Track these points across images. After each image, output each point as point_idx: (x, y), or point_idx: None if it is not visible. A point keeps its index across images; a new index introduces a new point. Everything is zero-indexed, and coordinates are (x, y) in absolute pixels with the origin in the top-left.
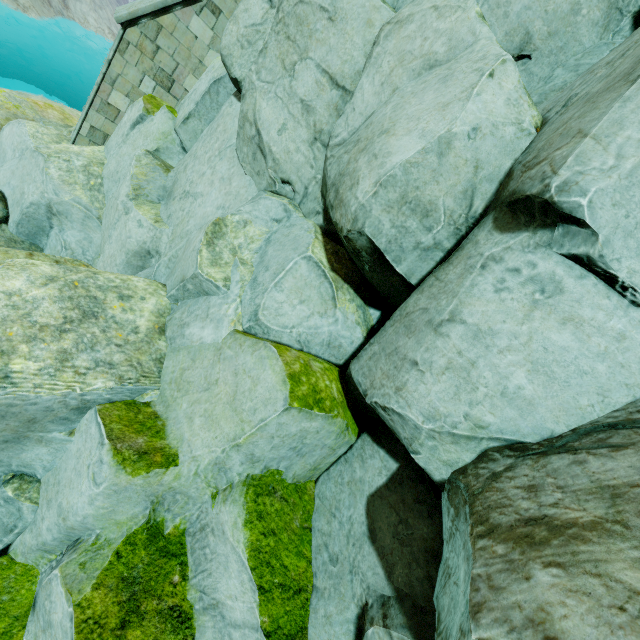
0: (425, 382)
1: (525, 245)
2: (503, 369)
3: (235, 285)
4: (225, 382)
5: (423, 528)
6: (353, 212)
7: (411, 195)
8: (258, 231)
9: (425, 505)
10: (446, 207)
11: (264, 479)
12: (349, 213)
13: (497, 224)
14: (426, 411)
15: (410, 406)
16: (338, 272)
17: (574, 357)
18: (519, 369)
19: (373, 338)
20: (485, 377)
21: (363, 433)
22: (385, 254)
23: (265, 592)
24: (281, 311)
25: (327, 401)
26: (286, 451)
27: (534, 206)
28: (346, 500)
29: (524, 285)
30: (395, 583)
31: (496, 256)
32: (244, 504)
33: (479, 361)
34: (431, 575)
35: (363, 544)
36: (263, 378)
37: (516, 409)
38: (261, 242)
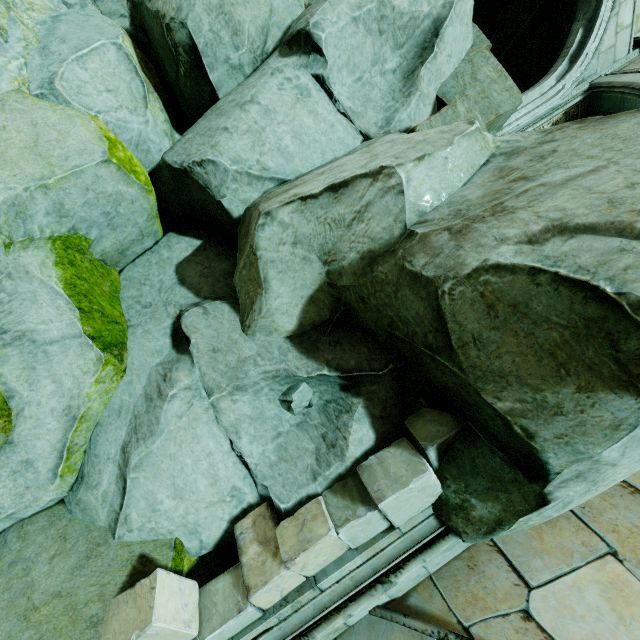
0: (233, 139)
1: (295, 64)
2: (280, 134)
3: (16, 41)
4: (18, 130)
5: (223, 265)
6: (178, 0)
7: (227, 8)
8: (40, 2)
9: (224, 255)
10: (250, 34)
11: (72, 239)
12: (174, 0)
13: (281, 54)
14: (233, 158)
15: (222, 155)
16: (149, 78)
17: (313, 133)
18: (288, 135)
19: (187, 132)
20: (270, 138)
21: (168, 233)
22: (202, 56)
23: (86, 312)
24: (84, 91)
25: (143, 176)
26: (99, 214)
27: (301, 38)
28: (156, 272)
29: (293, 89)
30: (203, 296)
31: (280, 69)
32: (52, 250)
33: (267, 128)
34: (228, 283)
35: (175, 289)
36: (74, 133)
37: (285, 159)
38: (45, 16)
